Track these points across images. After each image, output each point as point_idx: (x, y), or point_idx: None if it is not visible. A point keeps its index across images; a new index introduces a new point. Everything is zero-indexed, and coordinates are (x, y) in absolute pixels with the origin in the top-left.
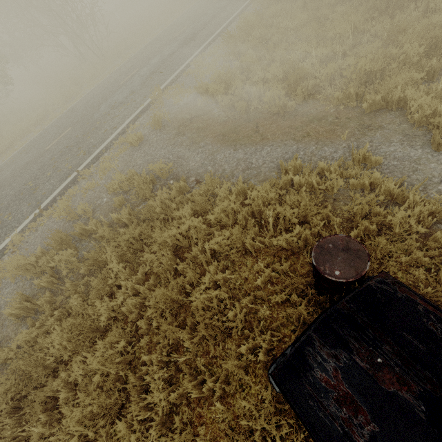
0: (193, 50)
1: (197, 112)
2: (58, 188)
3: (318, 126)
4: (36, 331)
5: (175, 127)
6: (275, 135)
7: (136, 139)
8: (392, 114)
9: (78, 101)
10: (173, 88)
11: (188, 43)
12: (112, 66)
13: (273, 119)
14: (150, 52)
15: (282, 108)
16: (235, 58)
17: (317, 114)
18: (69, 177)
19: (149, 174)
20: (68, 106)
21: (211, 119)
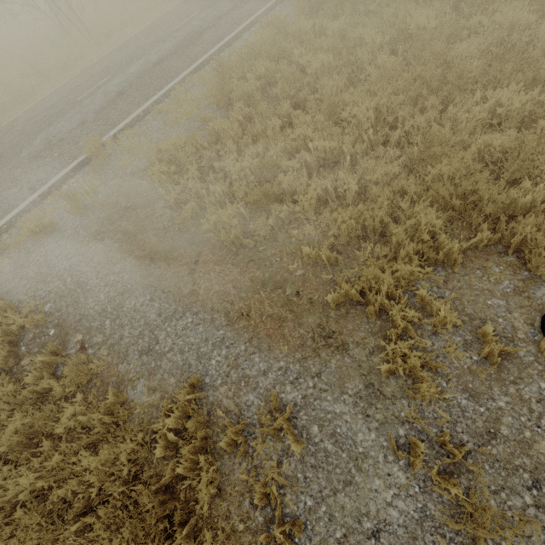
0: (185, 64)
1: (137, 198)
2: None
3: (268, 299)
4: None
5: (99, 218)
6: (209, 292)
7: (38, 229)
8: (370, 324)
9: (25, 111)
10: (131, 133)
11: (184, 49)
12: (94, 54)
13: (222, 253)
14: (137, 48)
15: (234, 242)
16: (225, 104)
17: (277, 272)
18: None
19: (29, 306)
20: (16, 112)
21: (149, 219)
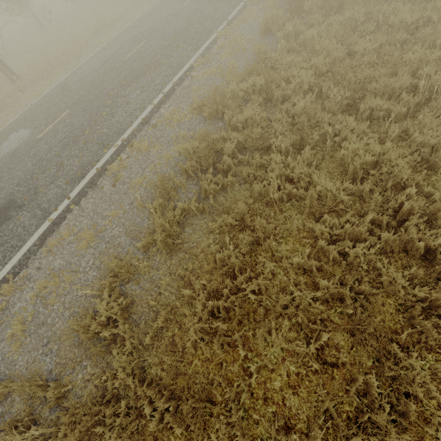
0: None
1: None
2: (233, 11)
3: None
4: (319, 29)
5: None
6: None
7: None
8: None
9: None
10: None
11: None
12: None
13: None
14: None
15: None
16: None
17: None
18: (238, 6)
19: None
20: None
21: None
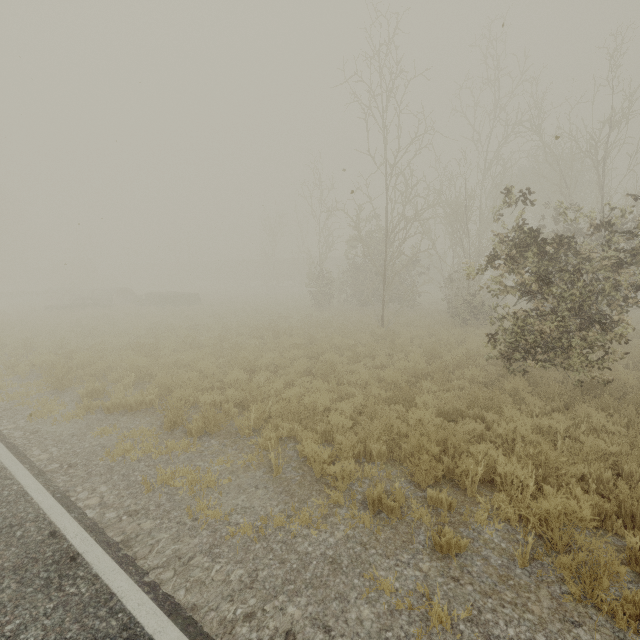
0: None
1: None
2: None
3: None
4: None
5: None
6: None
7: None
8: None
9: None
10: None
11: None
12: None
13: None
14: None
15: None
16: None
17: None
18: None
19: None
20: None
21: None
